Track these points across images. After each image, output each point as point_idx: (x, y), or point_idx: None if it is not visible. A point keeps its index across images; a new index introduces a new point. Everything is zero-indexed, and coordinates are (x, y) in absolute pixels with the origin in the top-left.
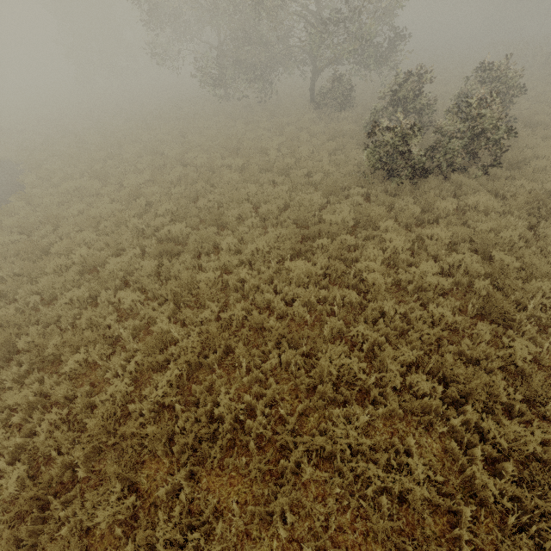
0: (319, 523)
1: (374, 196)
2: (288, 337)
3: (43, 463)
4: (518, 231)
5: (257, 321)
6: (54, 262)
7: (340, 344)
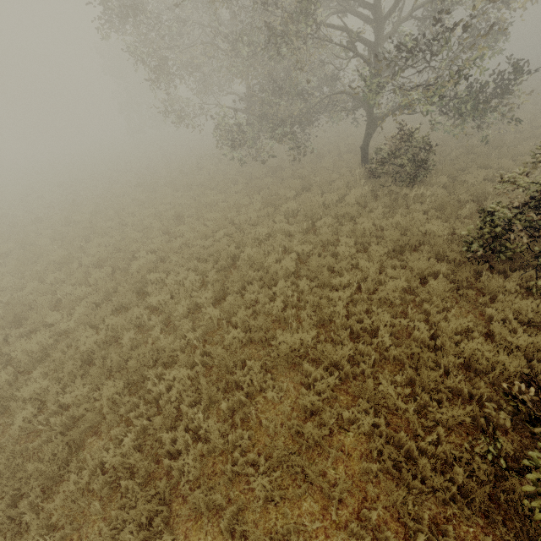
0: None
1: None
2: None
3: None
4: None
5: None
6: None
7: None
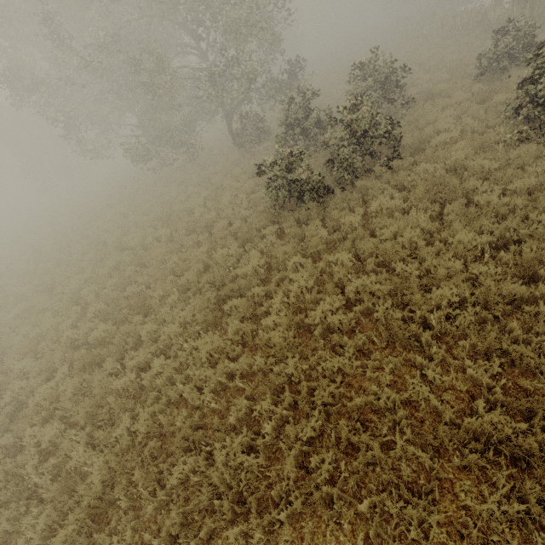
0: None
1: (287, 229)
2: (191, 439)
3: None
4: (422, 225)
5: (169, 423)
6: None
7: (252, 426)
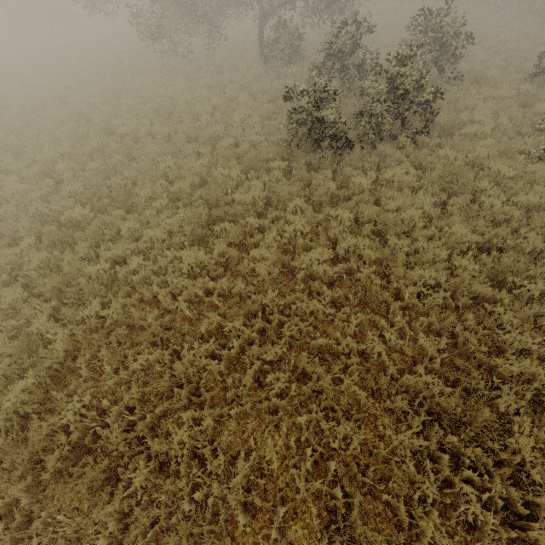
0: (137, 531)
1: (295, 170)
2: (161, 336)
3: None
4: (425, 209)
5: (139, 317)
6: None
7: (219, 339)
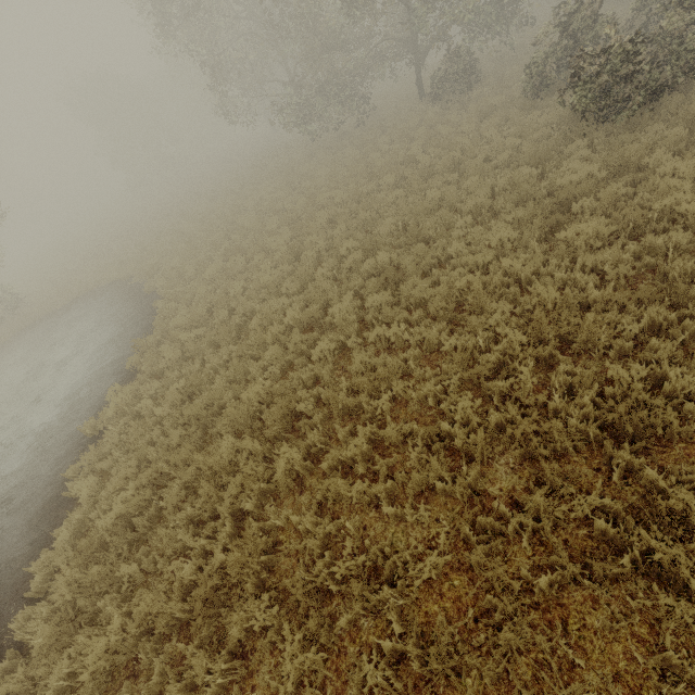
0: None
1: (599, 145)
2: (635, 297)
3: (423, 503)
4: None
5: (568, 302)
6: (270, 330)
7: None
